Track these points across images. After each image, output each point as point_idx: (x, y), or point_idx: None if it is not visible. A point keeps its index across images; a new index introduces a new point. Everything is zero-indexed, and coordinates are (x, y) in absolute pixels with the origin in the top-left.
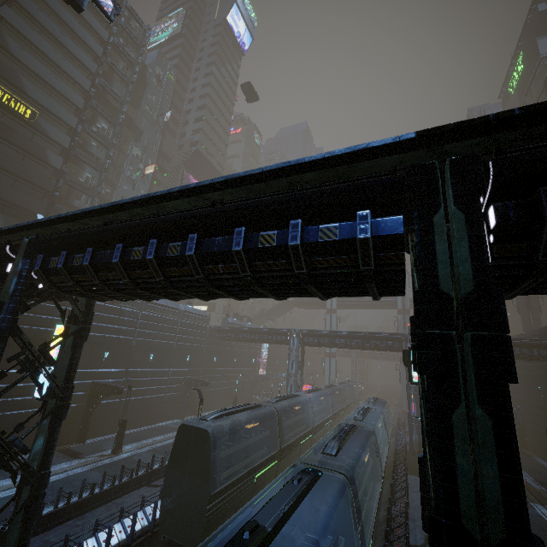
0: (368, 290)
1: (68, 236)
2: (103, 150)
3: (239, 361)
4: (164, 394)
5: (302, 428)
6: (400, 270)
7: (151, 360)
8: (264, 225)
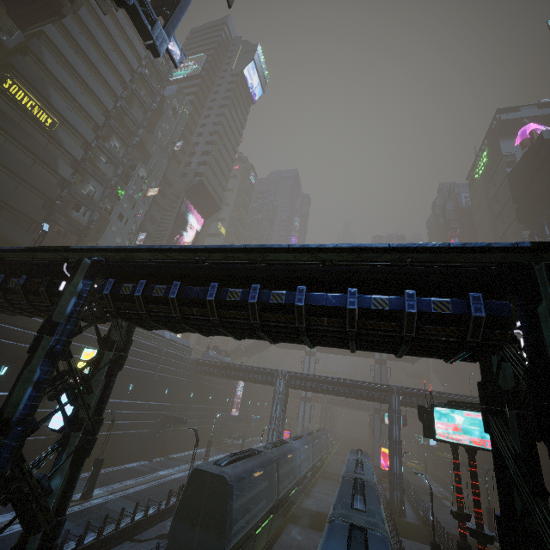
0: (457, 356)
1: (151, 266)
2: (111, 167)
3: (214, 398)
4: (137, 430)
5: (291, 479)
6: (497, 344)
7: (130, 390)
8: (373, 288)
